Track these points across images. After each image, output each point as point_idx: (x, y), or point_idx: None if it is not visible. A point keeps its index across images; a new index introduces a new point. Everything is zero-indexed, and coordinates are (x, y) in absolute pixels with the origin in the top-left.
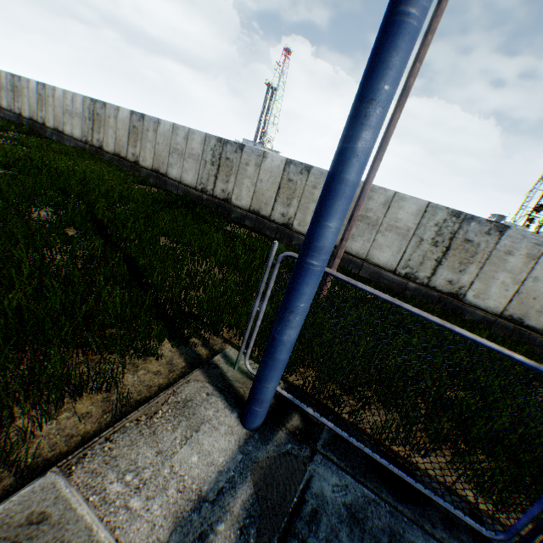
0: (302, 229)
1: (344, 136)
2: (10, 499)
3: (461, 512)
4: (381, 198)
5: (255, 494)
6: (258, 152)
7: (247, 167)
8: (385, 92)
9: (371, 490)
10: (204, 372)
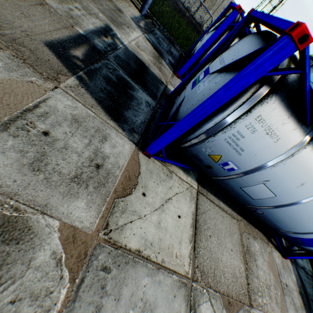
0: None
1: None
2: None
3: (180, 48)
4: None
5: (145, 25)
6: None
7: None
8: None
9: (165, 39)
10: None
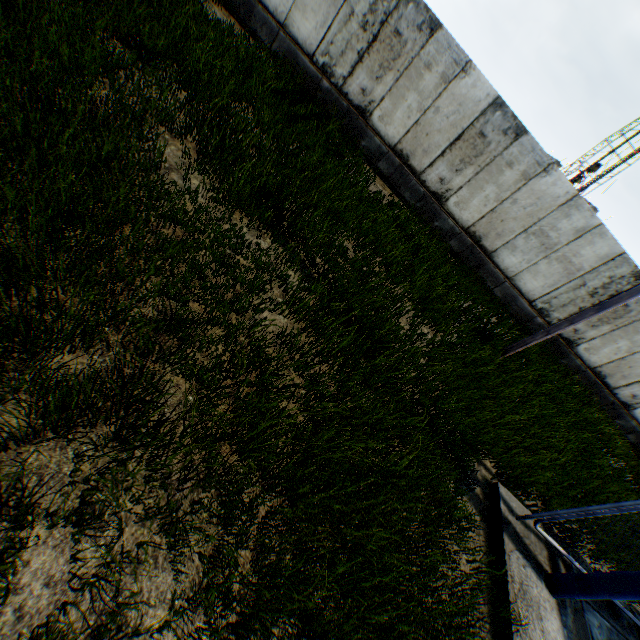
0: (457, 212)
1: None
2: None
3: None
4: (579, 223)
5: None
6: (459, 55)
7: (425, 72)
8: None
9: (605, 620)
10: (508, 535)
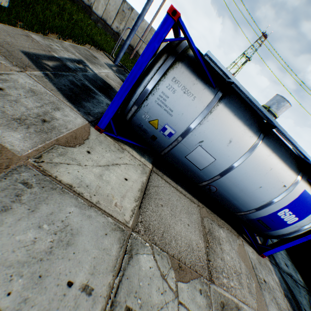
0: (124, 38)
1: (145, 6)
2: (83, 47)
3: None
4: None
5: (117, 69)
6: None
7: None
8: (151, 1)
9: None
10: (103, 53)
